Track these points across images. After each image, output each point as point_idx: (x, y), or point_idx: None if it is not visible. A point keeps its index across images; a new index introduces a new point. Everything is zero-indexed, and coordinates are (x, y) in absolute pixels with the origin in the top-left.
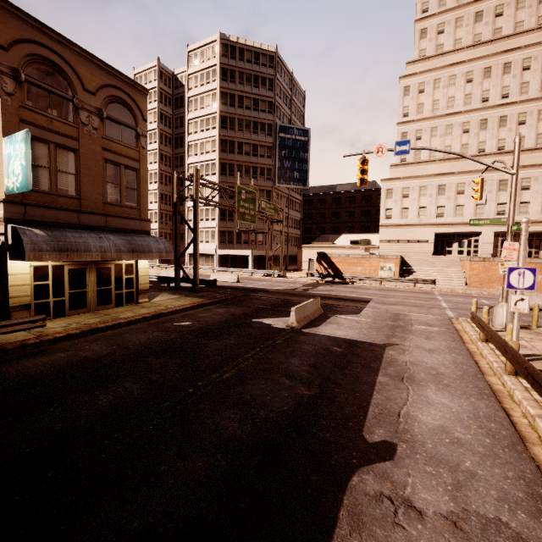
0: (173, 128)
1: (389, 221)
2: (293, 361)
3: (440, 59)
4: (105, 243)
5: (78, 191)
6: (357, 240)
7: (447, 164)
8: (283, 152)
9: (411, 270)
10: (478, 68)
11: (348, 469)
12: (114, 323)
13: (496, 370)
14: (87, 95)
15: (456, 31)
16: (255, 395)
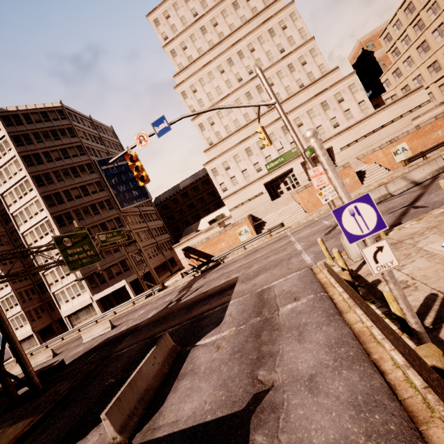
0: None
1: (227, 192)
2: None
3: (195, 65)
4: None
5: None
6: (213, 218)
7: (242, 132)
8: (112, 180)
9: (262, 223)
10: (223, 61)
11: None
12: None
13: (426, 397)
14: None
15: (195, 44)
16: None
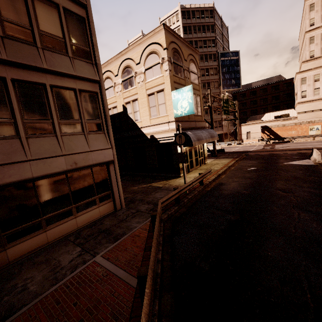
0: None
1: (304, 99)
2: None
3: None
4: (204, 134)
5: None
6: (280, 115)
7: None
8: (224, 69)
9: None
10: None
11: None
12: (222, 172)
13: None
14: (185, 62)
15: None
16: None
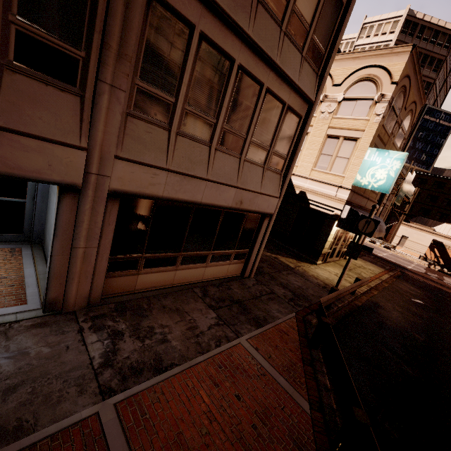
0: None
1: None
2: None
3: None
4: None
5: None
6: None
7: None
8: (420, 133)
9: None
10: None
11: None
12: (374, 285)
13: None
14: (403, 111)
15: None
16: None
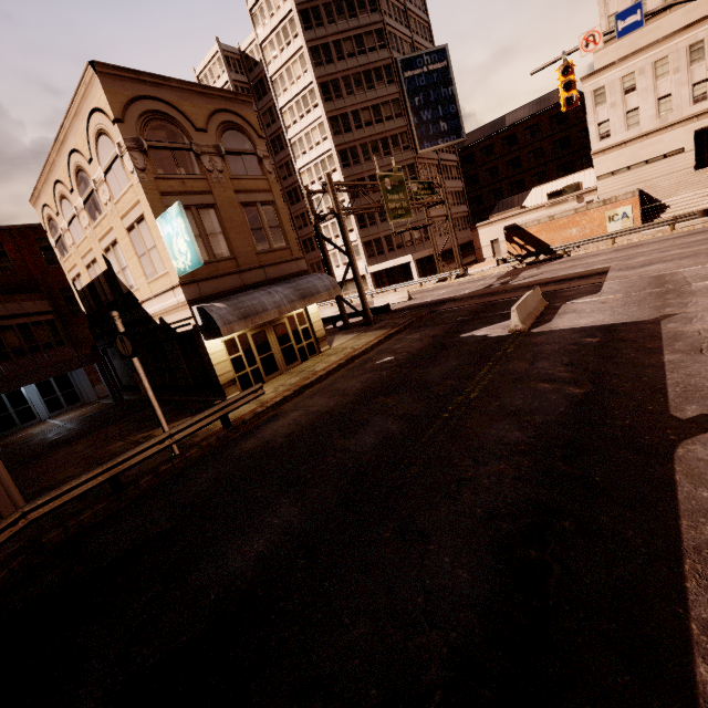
0: (264, 129)
1: (606, 142)
2: (541, 365)
3: None
4: (276, 297)
5: (231, 250)
6: (559, 189)
7: (702, 1)
8: (416, 99)
9: (660, 207)
10: None
11: (667, 445)
12: (317, 377)
13: None
14: (201, 135)
15: None
16: (518, 405)
